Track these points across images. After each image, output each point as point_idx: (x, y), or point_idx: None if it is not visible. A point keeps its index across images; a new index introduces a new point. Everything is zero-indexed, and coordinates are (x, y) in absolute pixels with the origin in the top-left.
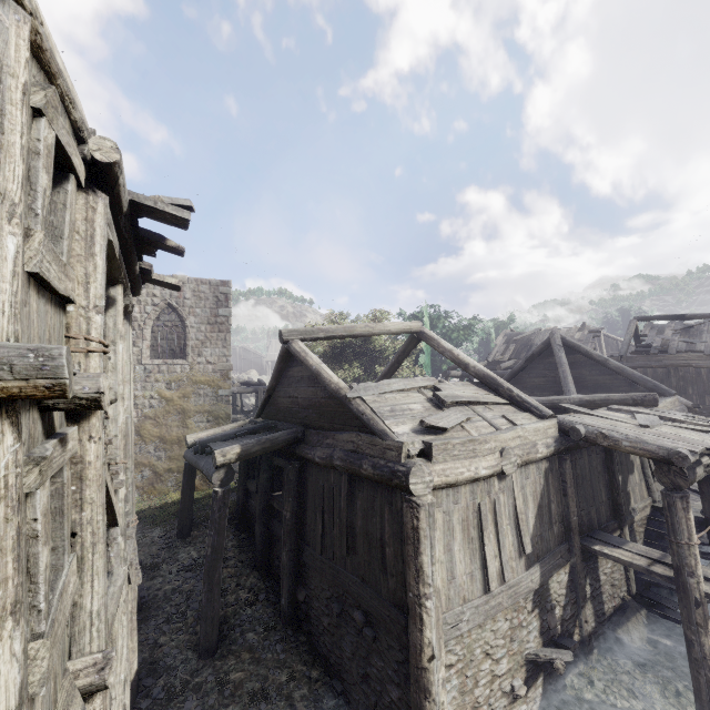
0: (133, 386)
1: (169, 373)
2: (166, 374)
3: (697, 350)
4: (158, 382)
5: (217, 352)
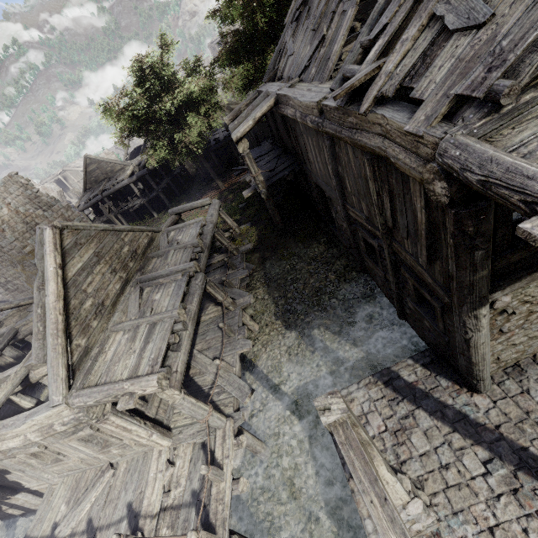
0: (4, 271)
1: (5, 261)
2: (5, 262)
3: (415, 92)
4: (8, 266)
5: (6, 242)
